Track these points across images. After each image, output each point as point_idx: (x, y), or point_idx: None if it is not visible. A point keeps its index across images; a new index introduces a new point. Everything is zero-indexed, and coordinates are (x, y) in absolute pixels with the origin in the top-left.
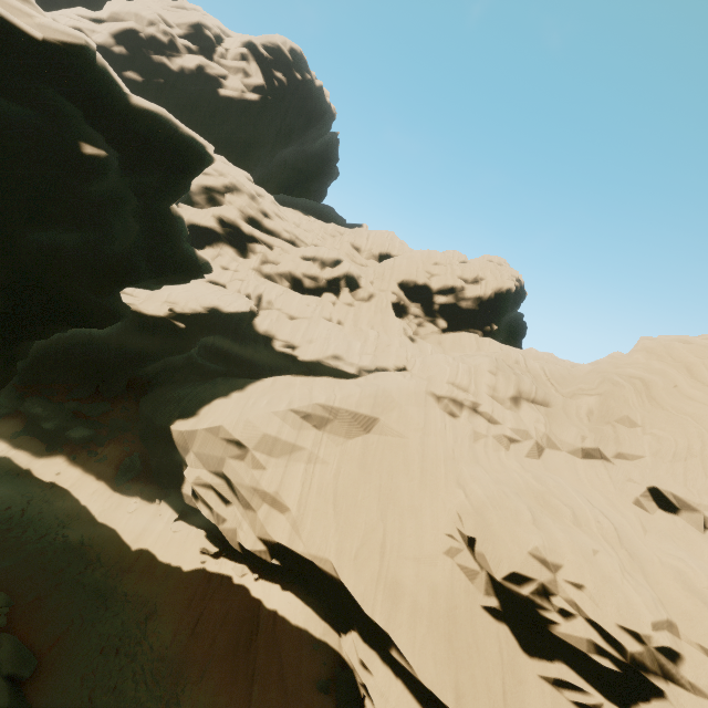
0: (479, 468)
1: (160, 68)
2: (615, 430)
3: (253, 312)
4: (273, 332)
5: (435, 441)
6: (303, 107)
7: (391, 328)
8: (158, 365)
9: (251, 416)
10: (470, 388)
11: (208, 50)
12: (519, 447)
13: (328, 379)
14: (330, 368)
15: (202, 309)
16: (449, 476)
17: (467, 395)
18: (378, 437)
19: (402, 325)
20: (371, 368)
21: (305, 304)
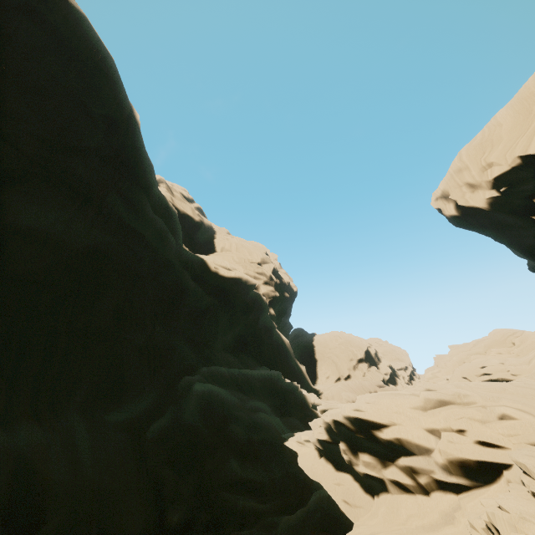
0: None
1: (285, 285)
2: None
3: None
4: None
5: None
6: None
7: None
8: None
9: None
10: None
11: None
12: None
13: None
14: None
15: None
16: None
17: None
18: None
19: None
20: None
21: None
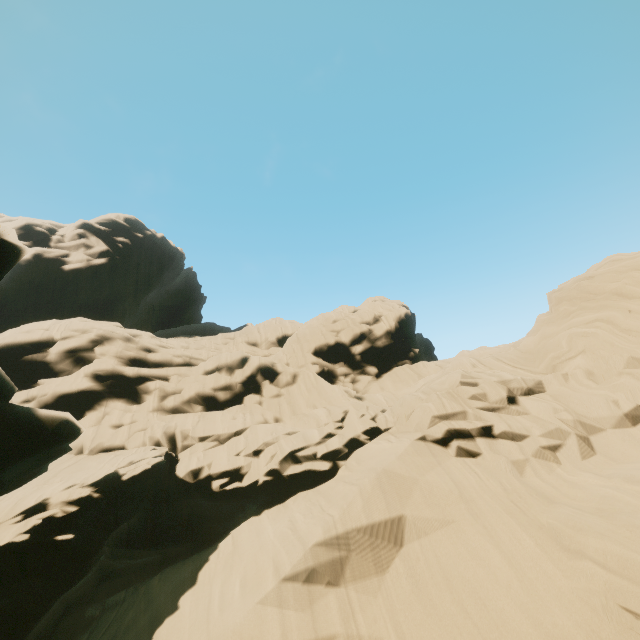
0: (565, 509)
1: None
2: (636, 377)
3: (171, 460)
4: (206, 472)
5: (486, 504)
6: (153, 256)
7: (333, 397)
8: (53, 612)
9: (228, 634)
10: (468, 414)
11: (43, 241)
12: (566, 452)
13: (302, 497)
14: (297, 480)
15: (96, 494)
16: (545, 545)
17: (471, 423)
18: (419, 543)
19: (341, 389)
20: (344, 452)
21: (231, 419)
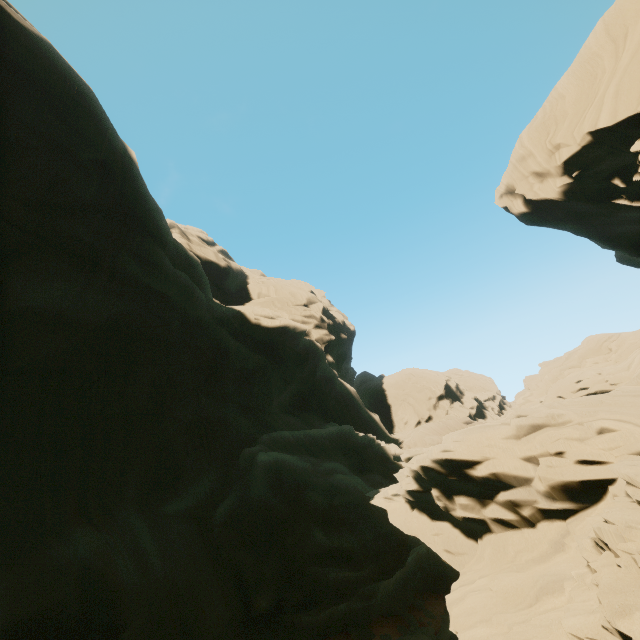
0: None
1: (339, 325)
2: None
3: None
4: None
5: None
6: None
7: None
8: None
9: None
10: None
11: None
12: None
13: None
14: None
15: None
16: None
17: None
18: None
19: None
20: None
21: None
